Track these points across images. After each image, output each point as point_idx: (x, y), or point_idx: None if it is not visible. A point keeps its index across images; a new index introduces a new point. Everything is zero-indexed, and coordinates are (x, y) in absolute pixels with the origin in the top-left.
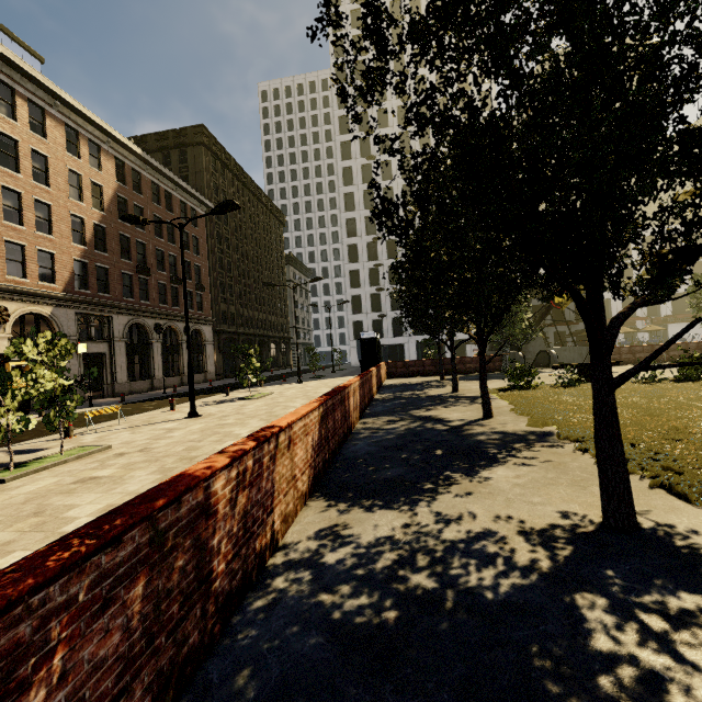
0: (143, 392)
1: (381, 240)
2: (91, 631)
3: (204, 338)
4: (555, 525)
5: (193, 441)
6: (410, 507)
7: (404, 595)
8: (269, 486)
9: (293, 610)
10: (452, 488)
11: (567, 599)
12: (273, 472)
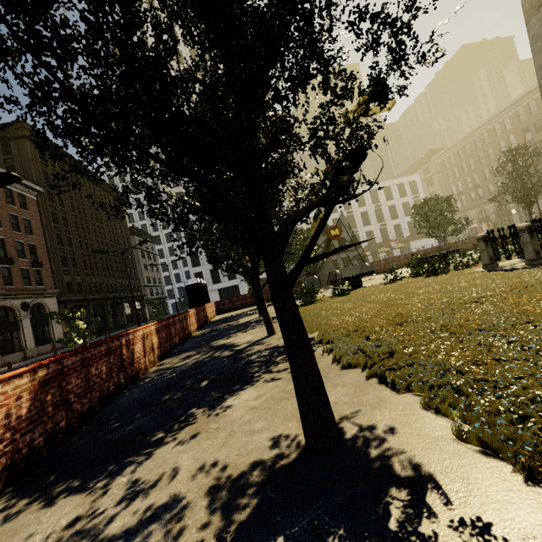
0: None
1: None
2: None
3: (48, 310)
4: (257, 464)
5: None
6: (109, 480)
7: None
8: None
9: None
10: (181, 432)
11: None
12: None
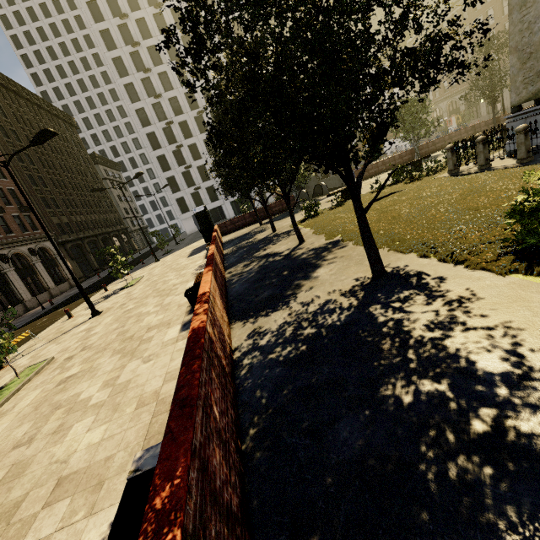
0: (20, 316)
1: (173, 124)
2: (213, 389)
3: (52, 252)
4: (354, 286)
5: (118, 328)
6: (287, 306)
7: (305, 339)
8: (218, 323)
9: (261, 366)
10: (302, 289)
11: (367, 311)
12: (216, 316)
